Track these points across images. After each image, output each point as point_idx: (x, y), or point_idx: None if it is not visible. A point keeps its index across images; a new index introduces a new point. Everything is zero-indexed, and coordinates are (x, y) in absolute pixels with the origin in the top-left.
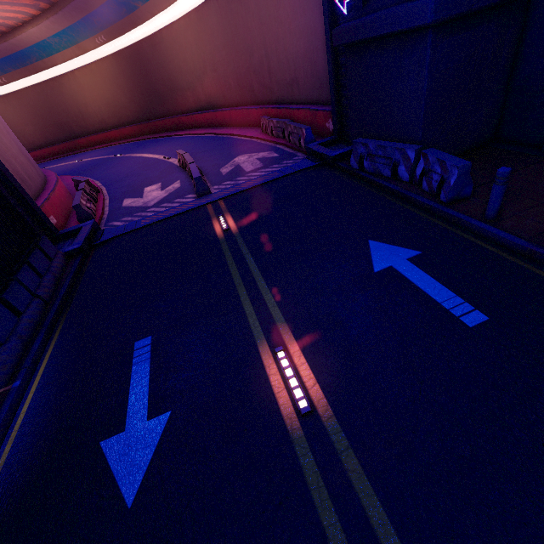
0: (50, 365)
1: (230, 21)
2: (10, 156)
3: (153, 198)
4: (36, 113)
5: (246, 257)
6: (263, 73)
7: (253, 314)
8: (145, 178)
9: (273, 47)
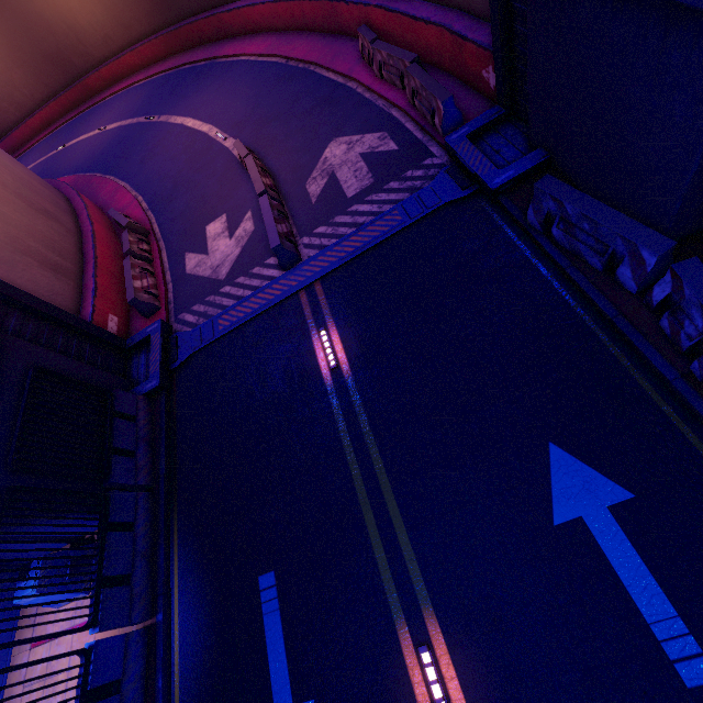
0: (182, 586)
1: None
2: (26, 239)
3: (222, 258)
4: (13, 45)
5: (367, 442)
6: None
7: (387, 567)
8: (201, 196)
9: None
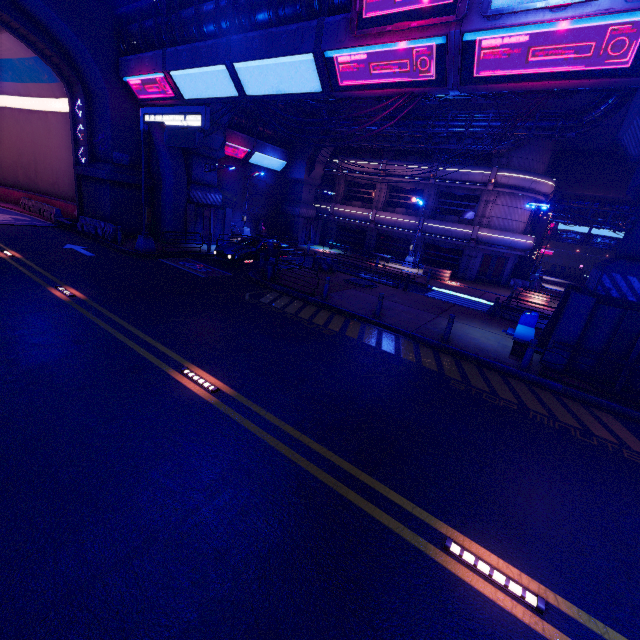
0: None
1: (5, 127)
2: None
3: None
4: None
5: None
6: (30, 170)
7: None
8: None
9: (42, 158)
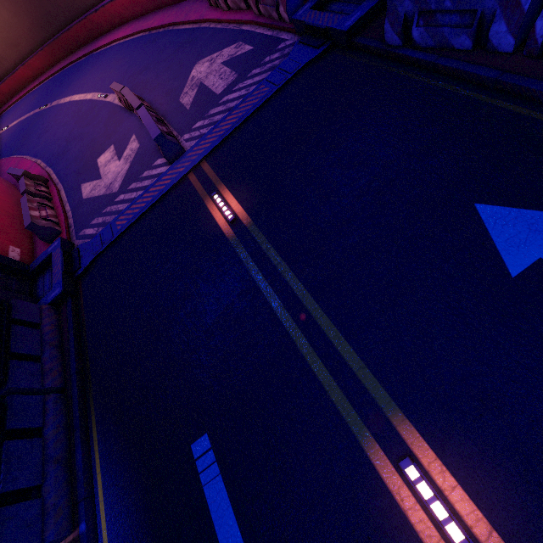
0: (106, 484)
1: None
2: None
3: (114, 176)
4: None
5: (281, 272)
6: None
7: (334, 385)
8: (91, 140)
9: None
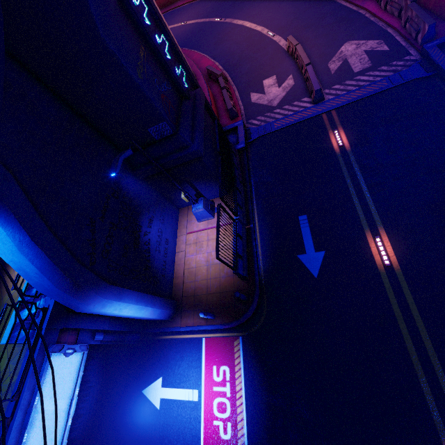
0: (259, 219)
1: None
2: None
3: (274, 96)
4: None
5: (357, 174)
6: None
7: (362, 214)
8: (259, 65)
9: None
